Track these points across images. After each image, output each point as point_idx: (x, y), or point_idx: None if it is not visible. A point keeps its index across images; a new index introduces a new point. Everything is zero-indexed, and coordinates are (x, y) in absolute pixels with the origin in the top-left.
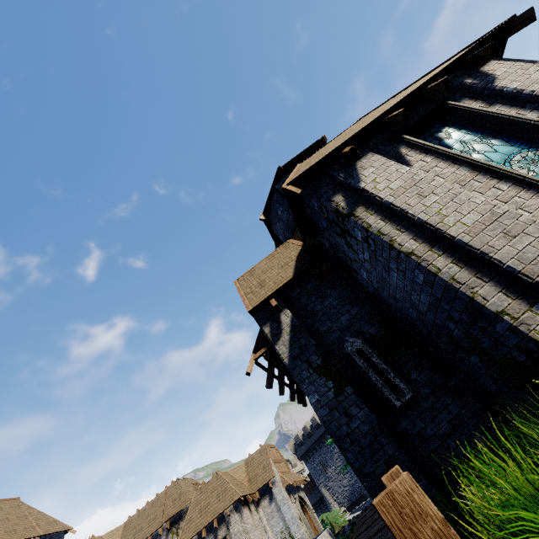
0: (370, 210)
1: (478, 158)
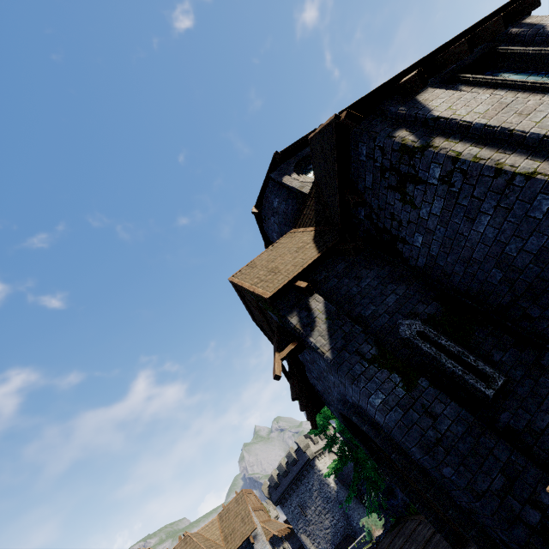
0: (451, 139)
1: None
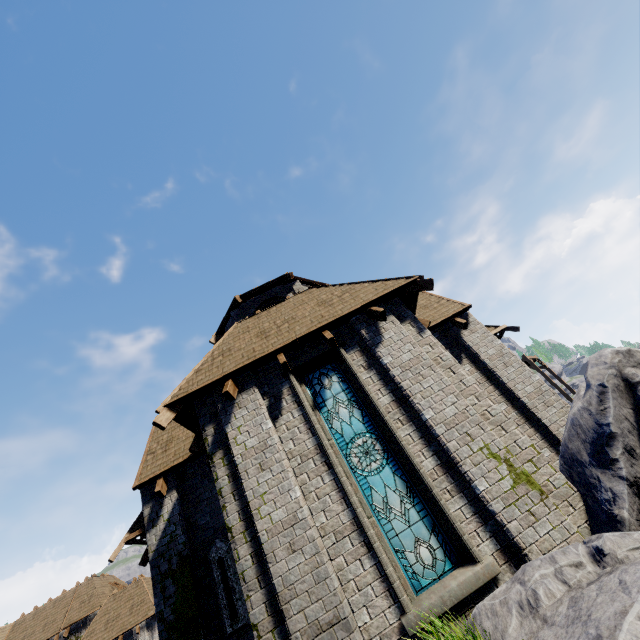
0: (226, 458)
1: (323, 438)
